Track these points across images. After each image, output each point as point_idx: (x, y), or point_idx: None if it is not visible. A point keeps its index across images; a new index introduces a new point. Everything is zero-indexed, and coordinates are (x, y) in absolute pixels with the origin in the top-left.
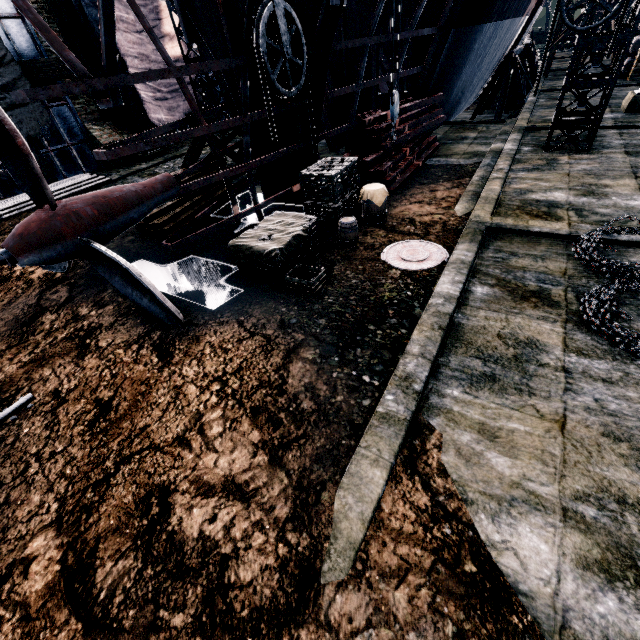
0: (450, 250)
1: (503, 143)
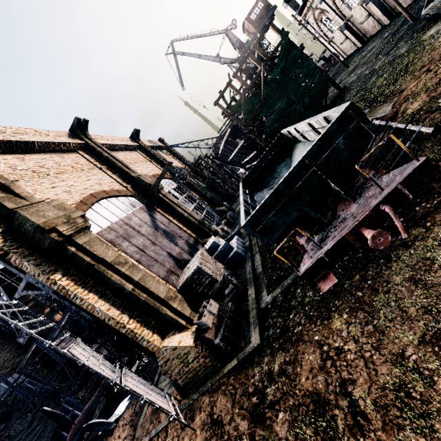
0: None
1: None
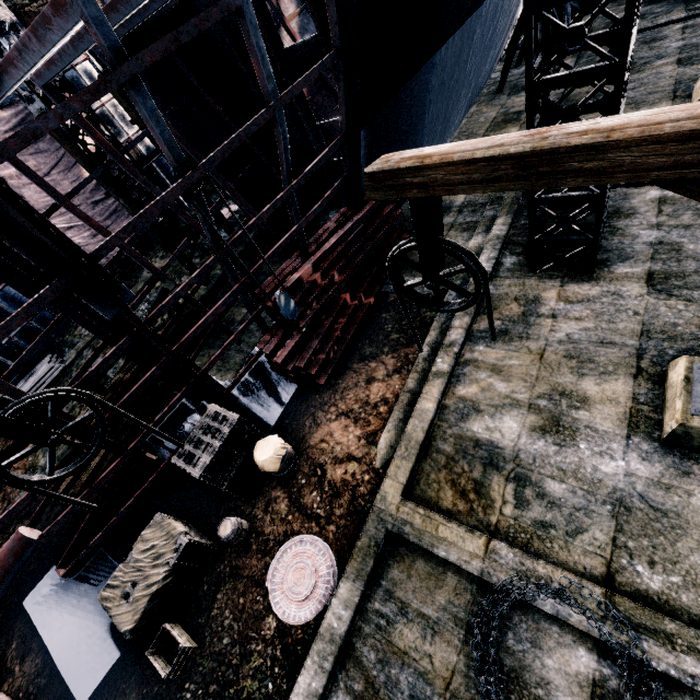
0: (341, 573)
1: (488, 233)
